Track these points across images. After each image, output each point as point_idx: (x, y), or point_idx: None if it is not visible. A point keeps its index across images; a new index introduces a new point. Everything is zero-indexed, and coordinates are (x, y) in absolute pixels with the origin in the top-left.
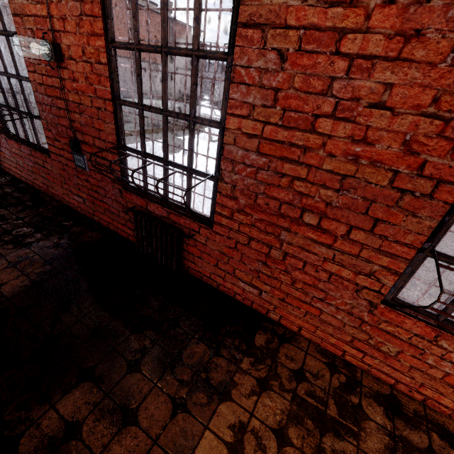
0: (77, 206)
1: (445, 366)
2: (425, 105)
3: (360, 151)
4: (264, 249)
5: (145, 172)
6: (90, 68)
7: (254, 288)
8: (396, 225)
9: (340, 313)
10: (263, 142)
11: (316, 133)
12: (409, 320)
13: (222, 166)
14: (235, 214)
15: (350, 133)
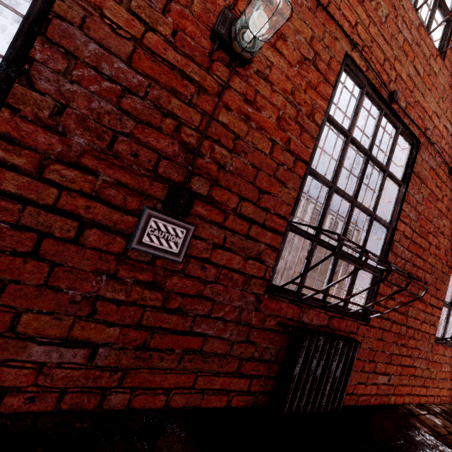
0: (14, 386)
1: (445, 368)
2: (448, 236)
3: (436, 253)
4: (398, 329)
5: (310, 264)
6: (292, 112)
7: (385, 377)
8: (441, 291)
9: (422, 362)
10: (410, 243)
11: (427, 241)
12: (440, 347)
13: (388, 258)
14: (387, 301)
15: (435, 244)
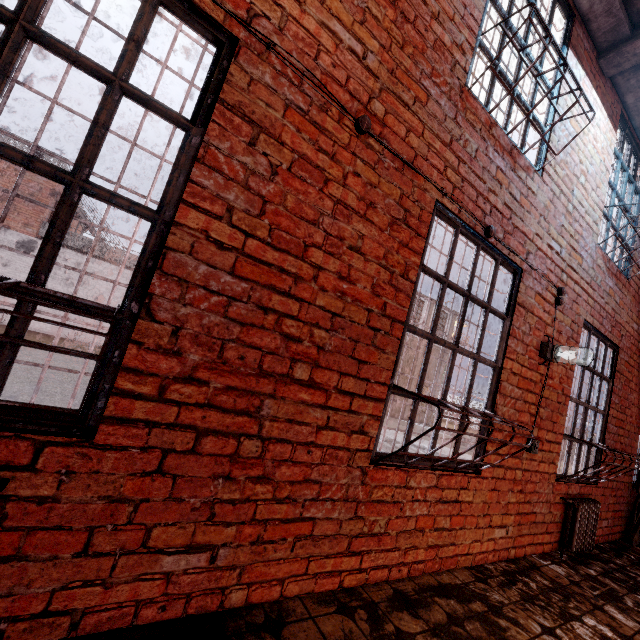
0: None
1: (415, 509)
2: (380, 258)
3: (345, 289)
4: (230, 446)
5: None
6: None
7: (197, 553)
8: (374, 365)
9: (336, 506)
10: (242, 260)
11: (307, 262)
12: (390, 472)
13: (154, 288)
14: (170, 387)
15: (337, 270)
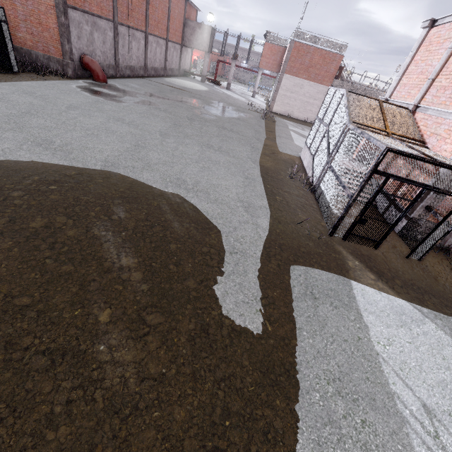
0: None
1: None
2: None
3: None
4: None
5: None
6: None
7: None
8: None
9: None
10: None
11: None
12: None
13: None
14: None
15: None
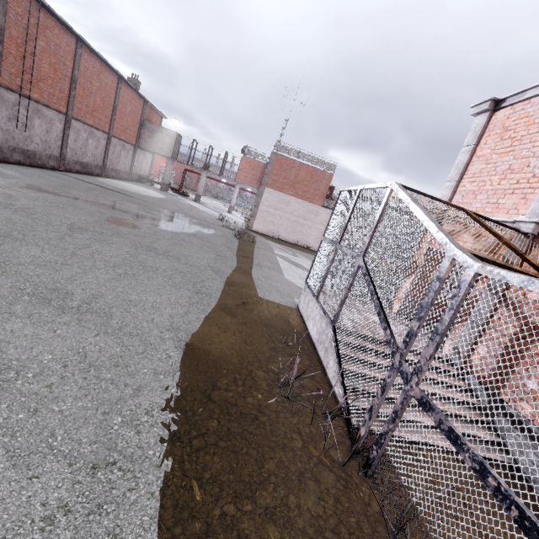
0: None
1: None
2: None
3: None
4: None
5: None
6: None
7: None
8: None
9: None
10: None
11: None
12: None
13: None
14: None
15: None
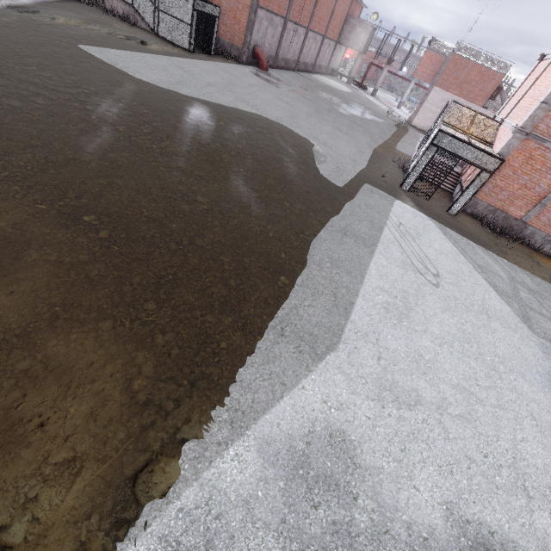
0: None
1: None
2: None
3: None
4: None
5: None
6: None
7: None
8: None
9: None
10: None
11: None
12: None
13: None
14: None
15: None
